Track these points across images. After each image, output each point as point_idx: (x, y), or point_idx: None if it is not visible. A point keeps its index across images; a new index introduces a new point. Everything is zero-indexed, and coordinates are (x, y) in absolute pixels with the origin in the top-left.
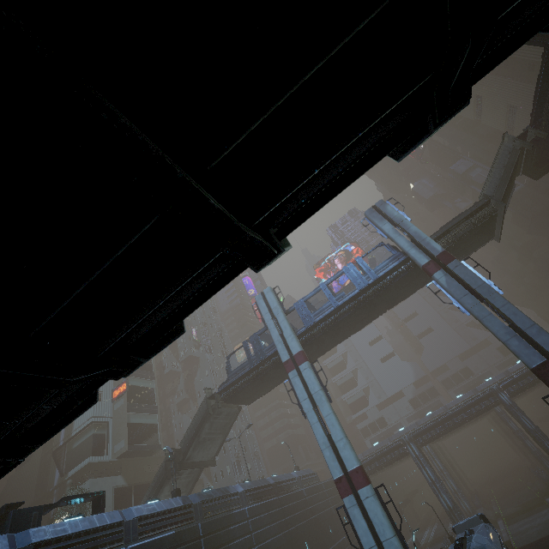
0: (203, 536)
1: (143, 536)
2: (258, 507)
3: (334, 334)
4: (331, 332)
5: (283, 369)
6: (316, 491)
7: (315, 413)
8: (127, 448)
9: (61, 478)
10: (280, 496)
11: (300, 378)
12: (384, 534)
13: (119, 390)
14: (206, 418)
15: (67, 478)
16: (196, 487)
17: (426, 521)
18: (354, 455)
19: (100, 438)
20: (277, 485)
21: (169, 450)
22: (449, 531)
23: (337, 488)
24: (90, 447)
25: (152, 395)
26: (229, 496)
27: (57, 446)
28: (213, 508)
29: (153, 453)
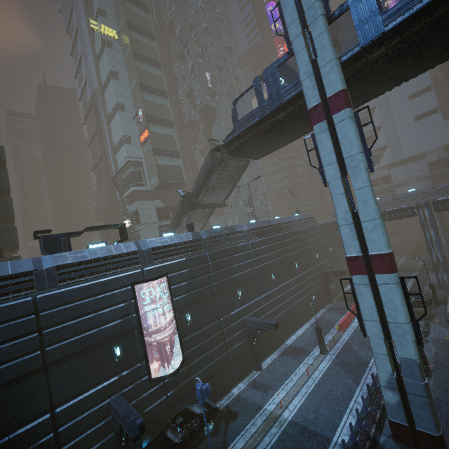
0: (211, 261)
1: (158, 261)
2: (260, 242)
3: (410, 60)
4: (406, 55)
5: (304, 120)
6: (312, 230)
7: (341, 182)
8: (158, 183)
9: (120, 197)
10: (279, 233)
11: (331, 134)
12: (395, 318)
13: (144, 136)
14: (212, 169)
15: (123, 198)
16: (217, 210)
17: (395, 252)
18: (385, 241)
19: (138, 174)
20: (278, 225)
21: (181, 194)
22: (417, 267)
23: (348, 265)
24: (132, 179)
25: (173, 142)
26: (235, 233)
27: (112, 176)
28: (220, 242)
29: (181, 187)
